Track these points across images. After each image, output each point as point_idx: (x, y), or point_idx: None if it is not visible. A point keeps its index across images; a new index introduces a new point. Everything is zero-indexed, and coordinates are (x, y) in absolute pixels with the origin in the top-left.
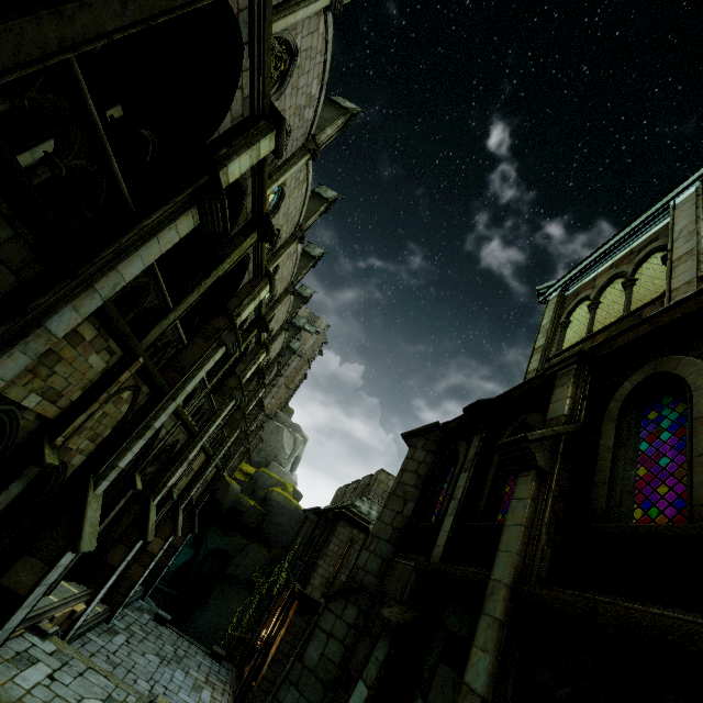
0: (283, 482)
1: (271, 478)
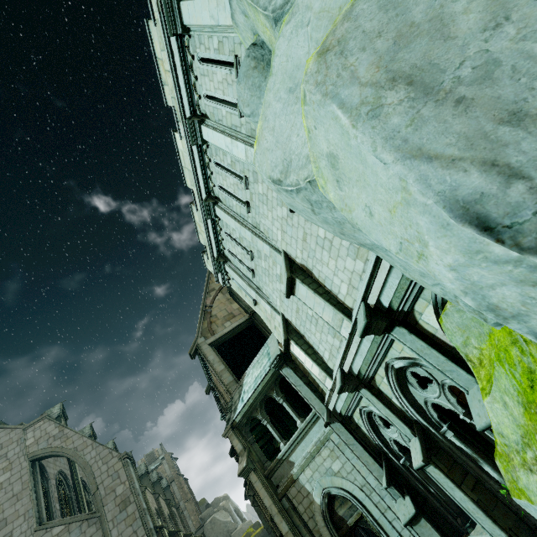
0: (246, 534)
1: None
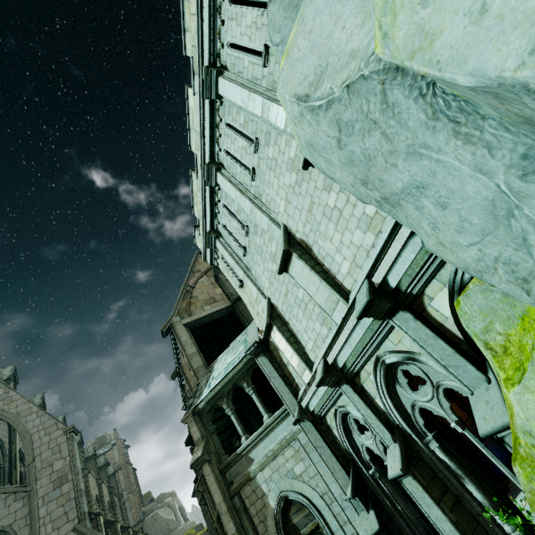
0: (187, 534)
1: None
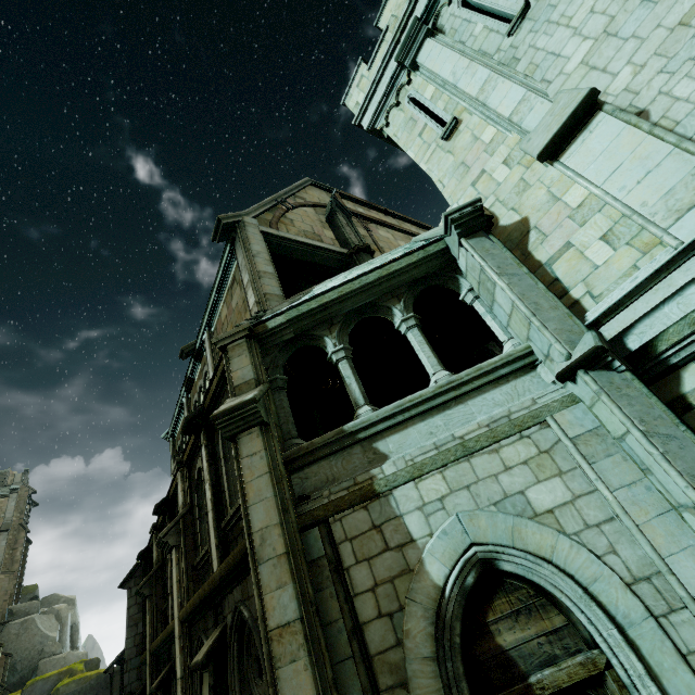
0: (67, 669)
1: (48, 679)
